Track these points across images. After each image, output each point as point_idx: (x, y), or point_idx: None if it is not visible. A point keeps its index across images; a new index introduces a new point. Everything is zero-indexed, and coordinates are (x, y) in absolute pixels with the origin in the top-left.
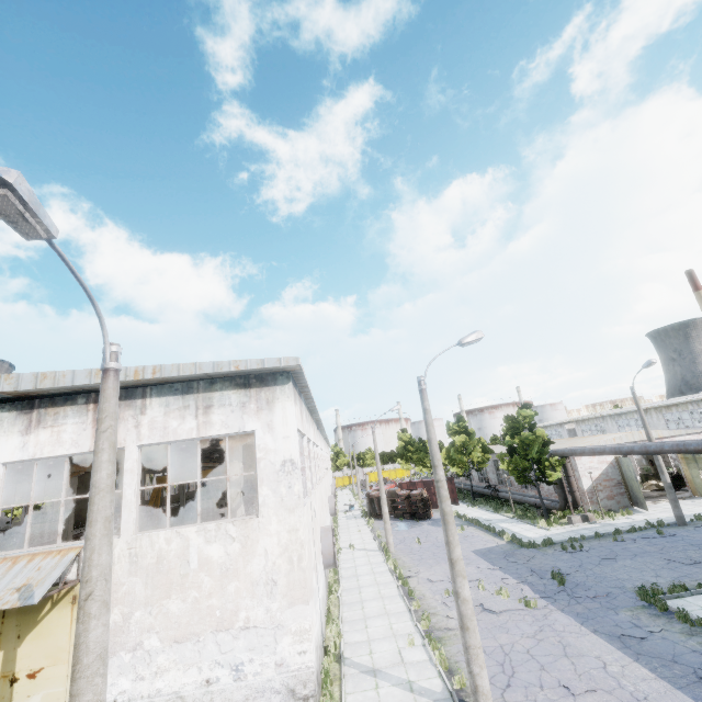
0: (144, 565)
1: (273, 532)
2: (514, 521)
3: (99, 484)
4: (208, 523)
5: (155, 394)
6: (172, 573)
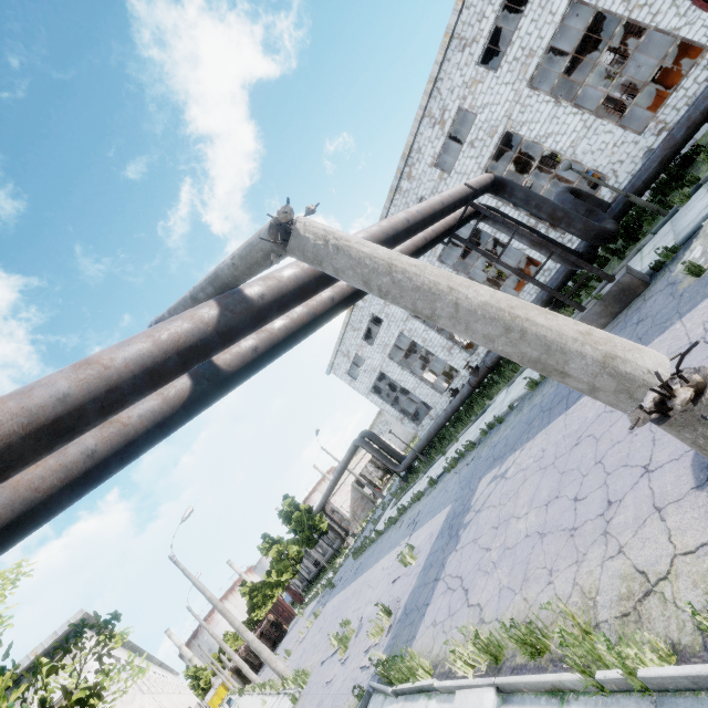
0: None
1: None
2: (329, 574)
3: None
4: None
5: None
6: None
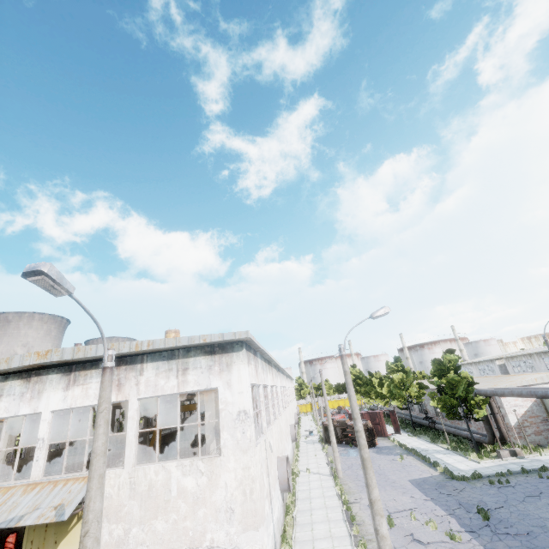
0: (139, 491)
1: (231, 469)
2: (449, 452)
3: (96, 450)
4: (185, 460)
5: (149, 360)
6: (159, 498)
